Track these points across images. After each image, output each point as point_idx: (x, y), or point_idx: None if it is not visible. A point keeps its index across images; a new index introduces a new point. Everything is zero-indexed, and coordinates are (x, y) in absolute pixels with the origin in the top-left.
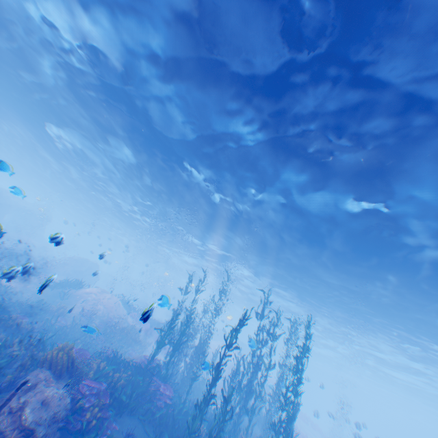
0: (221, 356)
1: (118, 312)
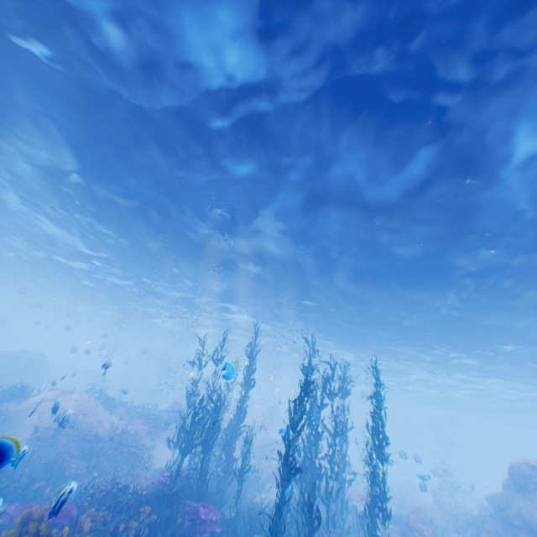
0: (289, 445)
1: (98, 417)
